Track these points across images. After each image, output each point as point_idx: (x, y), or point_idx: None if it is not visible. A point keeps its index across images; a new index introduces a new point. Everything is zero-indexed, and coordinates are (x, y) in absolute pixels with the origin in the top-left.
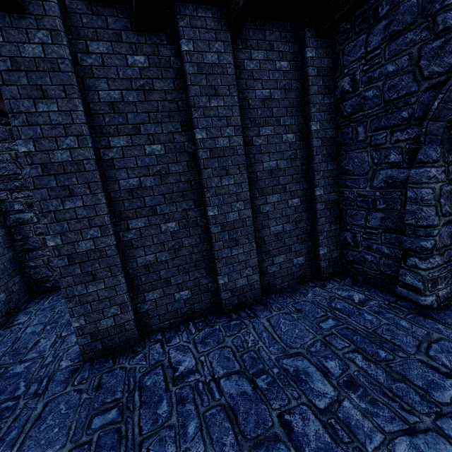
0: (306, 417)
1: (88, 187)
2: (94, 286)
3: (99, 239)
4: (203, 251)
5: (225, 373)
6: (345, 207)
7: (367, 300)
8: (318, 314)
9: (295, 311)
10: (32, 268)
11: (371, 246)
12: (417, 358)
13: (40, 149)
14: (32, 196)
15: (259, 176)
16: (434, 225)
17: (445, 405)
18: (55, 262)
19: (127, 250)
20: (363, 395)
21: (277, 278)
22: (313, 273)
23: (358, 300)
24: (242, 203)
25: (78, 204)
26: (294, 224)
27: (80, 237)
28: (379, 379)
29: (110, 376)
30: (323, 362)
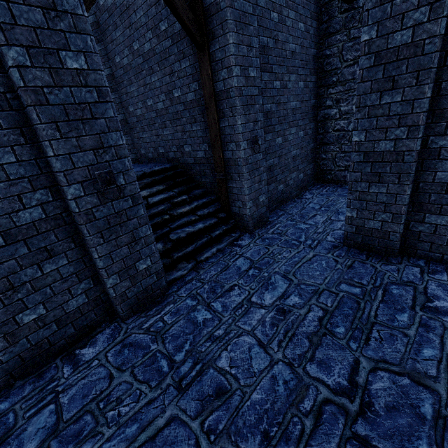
0: None
1: (416, 77)
2: (377, 188)
3: (402, 142)
4: None
5: None
6: None
7: None
8: None
9: None
10: (322, 159)
11: None
12: None
13: (381, 34)
14: (342, 92)
15: None
16: None
17: None
18: (352, 156)
19: (428, 160)
20: None
21: None
22: None
23: None
24: None
25: (396, 99)
26: None
27: (382, 136)
28: None
29: (361, 265)
30: None
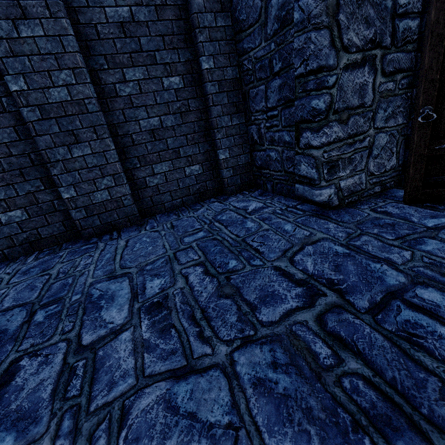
0: (48, 360)
1: None
2: None
3: None
4: (28, 152)
5: (8, 307)
6: (246, 89)
7: (263, 208)
8: (192, 228)
9: (169, 227)
10: None
11: (273, 138)
12: (273, 265)
13: None
14: None
15: (102, 33)
16: (329, 67)
17: (266, 326)
18: None
19: None
20: (160, 320)
21: (164, 193)
22: (217, 187)
23: (252, 209)
24: (70, 72)
25: None
26: (179, 116)
27: None
28: (201, 297)
29: None
30: (146, 282)
